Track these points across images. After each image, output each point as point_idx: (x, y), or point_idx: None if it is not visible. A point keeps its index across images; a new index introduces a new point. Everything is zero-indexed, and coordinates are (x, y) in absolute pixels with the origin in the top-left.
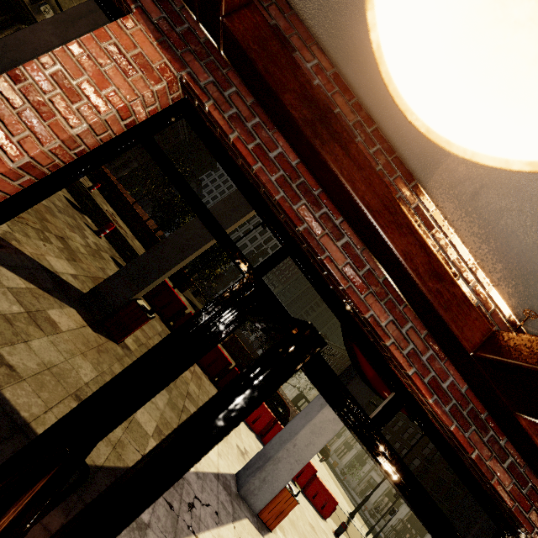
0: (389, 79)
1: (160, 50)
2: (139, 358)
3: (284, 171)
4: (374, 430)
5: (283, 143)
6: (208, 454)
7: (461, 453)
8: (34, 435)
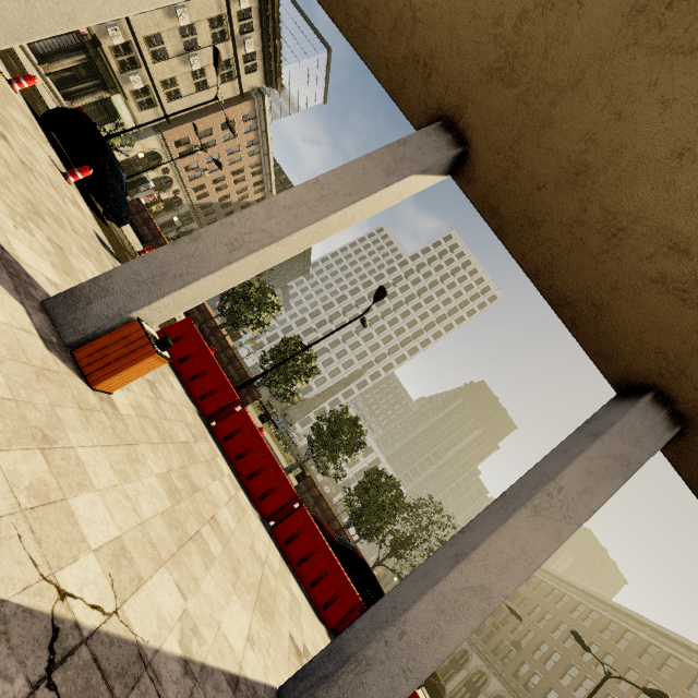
0: None
1: None
2: None
3: None
4: None
5: None
6: (224, 631)
7: None
8: None
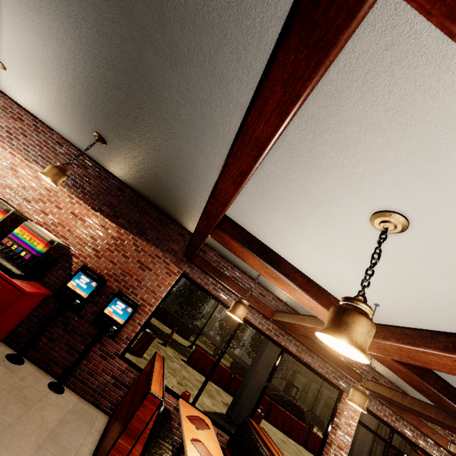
0: None
1: None
2: None
3: (390, 416)
4: None
5: (387, 408)
6: None
7: None
8: None
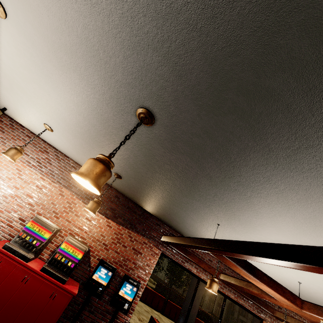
0: None
1: None
2: None
3: None
4: None
5: None
6: None
7: None
8: None
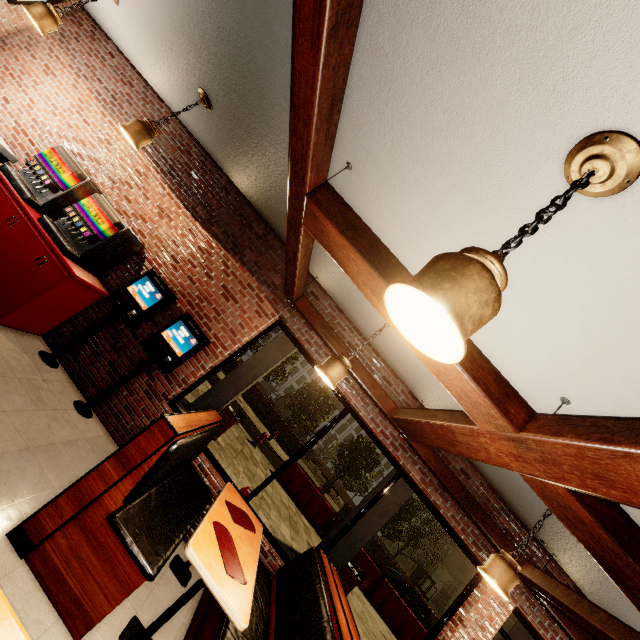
0: None
1: None
2: None
3: None
4: None
5: (560, 630)
6: None
7: None
8: None
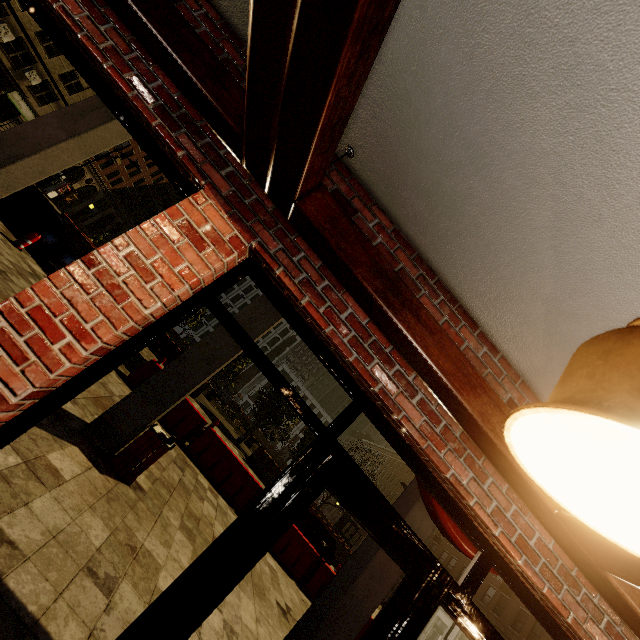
0: (516, 456)
1: (230, 222)
2: (213, 547)
3: (355, 332)
4: (465, 600)
5: (353, 303)
6: (244, 622)
7: (555, 615)
8: (45, 635)
